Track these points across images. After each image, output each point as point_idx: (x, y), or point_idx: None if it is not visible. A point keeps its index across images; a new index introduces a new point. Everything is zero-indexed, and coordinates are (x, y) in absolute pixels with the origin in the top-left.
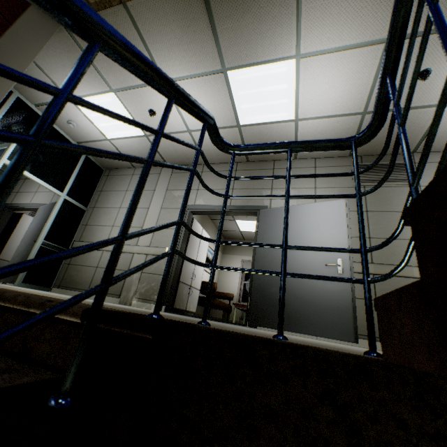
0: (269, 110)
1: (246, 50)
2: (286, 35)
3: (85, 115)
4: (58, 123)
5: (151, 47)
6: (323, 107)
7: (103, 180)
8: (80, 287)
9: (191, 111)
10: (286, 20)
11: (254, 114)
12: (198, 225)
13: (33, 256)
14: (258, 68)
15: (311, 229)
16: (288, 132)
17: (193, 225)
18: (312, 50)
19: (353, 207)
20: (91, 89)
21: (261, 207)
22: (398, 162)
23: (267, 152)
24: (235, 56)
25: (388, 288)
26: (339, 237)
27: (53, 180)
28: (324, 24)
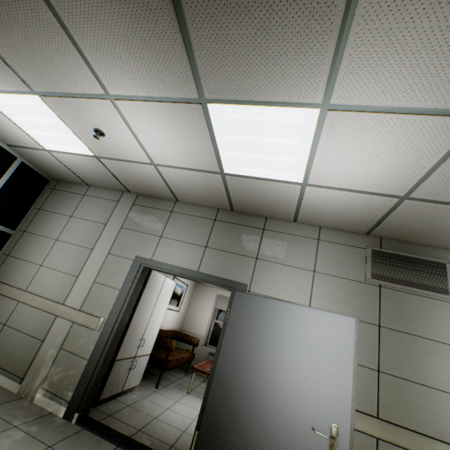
0: (267, 165)
1: (239, 79)
2: (312, 69)
3: (6, 115)
4: None
5: (81, 41)
6: (346, 178)
7: (45, 194)
8: None
9: None
10: (317, 44)
11: (245, 165)
12: (158, 276)
13: None
14: (256, 109)
15: (300, 351)
16: (289, 194)
17: (149, 278)
18: (351, 102)
19: (362, 315)
20: (2, 84)
21: (238, 284)
22: (430, 259)
23: None
24: (220, 84)
25: None
26: (338, 383)
27: None
28: (384, 65)
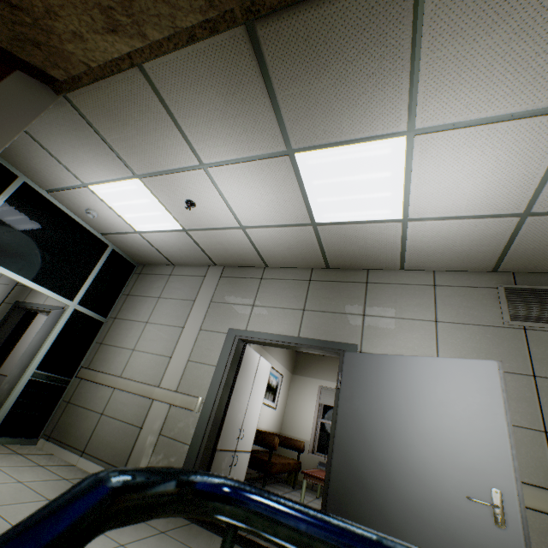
0: (360, 206)
1: (323, 124)
2: (391, 101)
3: (107, 204)
4: (76, 211)
5: (183, 122)
6: (450, 204)
7: (132, 279)
8: (74, 444)
9: None
10: (392, 79)
11: (337, 209)
12: (252, 354)
13: (15, 395)
14: (343, 149)
15: (435, 408)
16: (390, 235)
17: (244, 355)
18: (436, 123)
19: (508, 365)
20: (109, 174)
21: (346, 345)
22: None
23: None
24: (306, 133)
25: None
26: (490, 439)
27: (61, 285)
28: (460, 83)
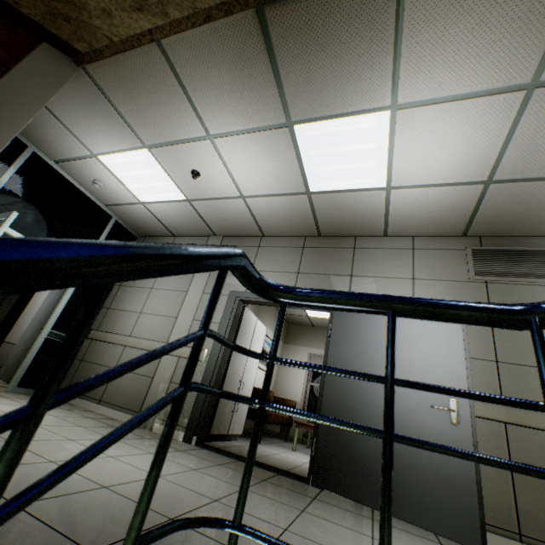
0: (350, 175)
1: (320, 99)
2: (378, 79)
3: (114, 174)
4: (82, 182)
5: (194, 95)
6: (427, 172)
7: None
8: (91, 394)
9: (178, 274)
10: (378, 60)
11: (329, 179)
12: (250, 316)
13: (34, 351)
14: (336, 122)
15: (409, 344)
16: (375, 202)
17: (243, 316)
18: (415, 99)
19: None
20: (119, 145)
21: None
22: (537, 248)
23: (347, 310)
24: (304, 107)
25: (531, 449)
26: (451, 363)
27: None
28: (434, 65)
